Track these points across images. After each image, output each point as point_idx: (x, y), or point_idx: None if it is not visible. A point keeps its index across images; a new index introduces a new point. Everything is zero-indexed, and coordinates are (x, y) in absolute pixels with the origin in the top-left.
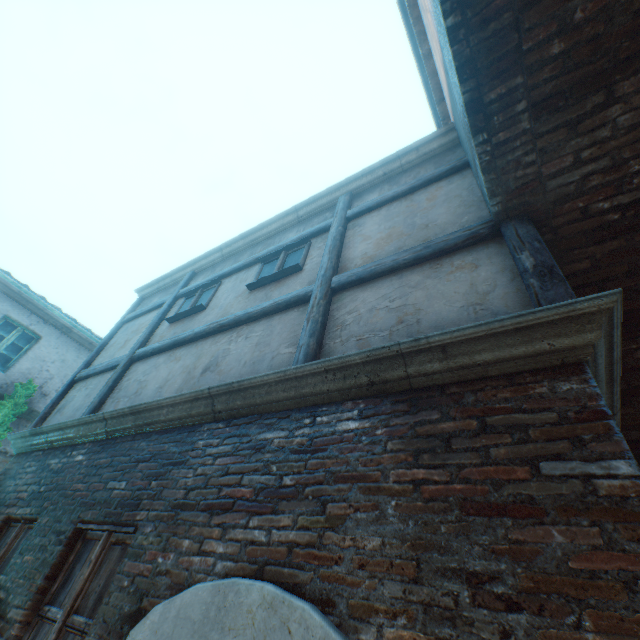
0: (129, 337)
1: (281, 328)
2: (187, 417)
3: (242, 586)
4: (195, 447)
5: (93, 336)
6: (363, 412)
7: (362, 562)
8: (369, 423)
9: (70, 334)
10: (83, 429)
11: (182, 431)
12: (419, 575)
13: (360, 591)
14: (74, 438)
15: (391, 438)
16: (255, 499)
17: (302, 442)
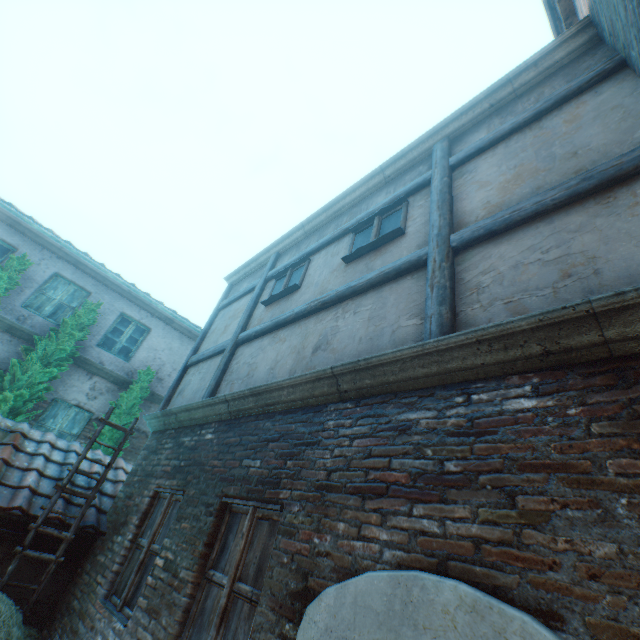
0: (227, 323)
1: (395, 299)
2: (309, 397)
3: (427, 582)
4: (325, 428)
5: (191, 325)
6: (539, 388)
7: (592, 572)
8: (552, 401)
9: (172, 325)
10: (207, 410)
11: (306, 411)
12: None
13: (600, 608)
14: (200, 418)
15: (594, 419)
16: (413, 485)
17: (458, 423)
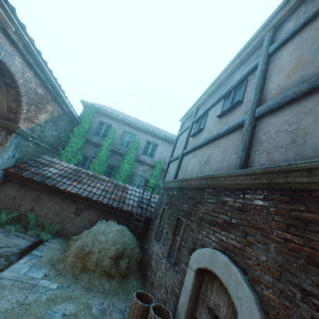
0: (181, 143)
1: (232, 142)
2: (200, 185)
3: (217, 254)
4: (204, 197)
5: (172, 139)
6: (265, 197)
7: (258, 263)
8: (267, 203)
9: (165, 141)
10: (173, 183)
11: (199, 190)
12: (279, 278)
13: (256, 273)
14: (172, 185)
15: (276, 214)
16: (222, 224)
17: (239, 205)
